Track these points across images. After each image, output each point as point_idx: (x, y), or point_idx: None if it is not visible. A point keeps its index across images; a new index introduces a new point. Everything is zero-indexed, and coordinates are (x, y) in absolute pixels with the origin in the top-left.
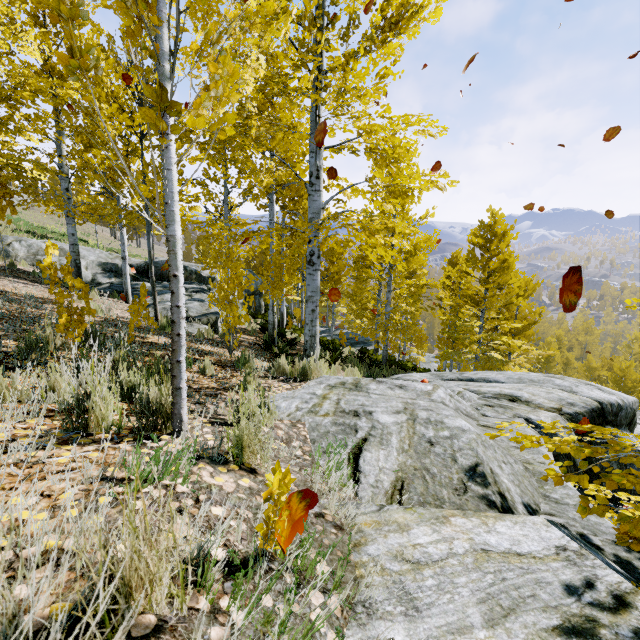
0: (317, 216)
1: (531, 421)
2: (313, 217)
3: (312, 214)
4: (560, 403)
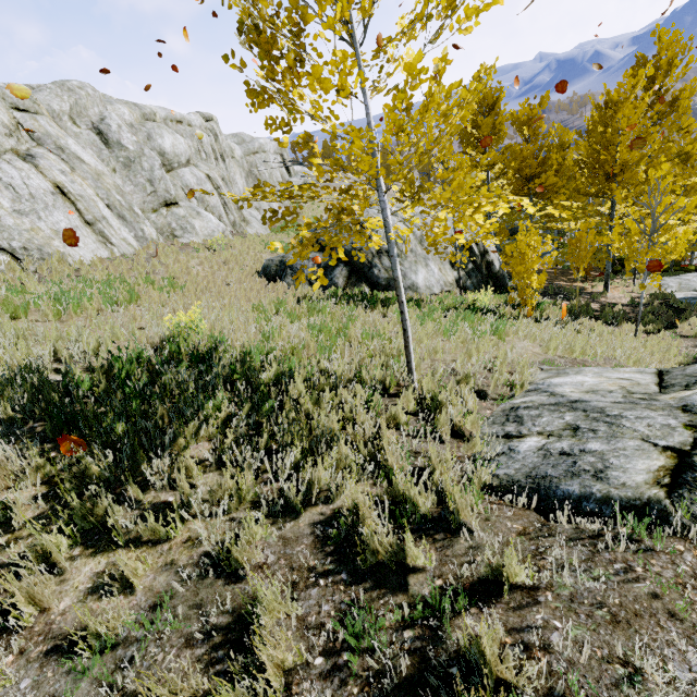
0: None
1: None
2: None
3: None
4: None
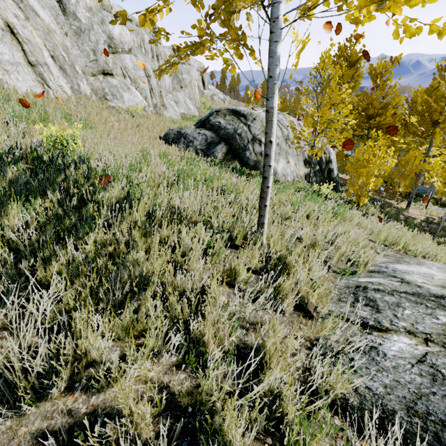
0: None
1: None
2: None
3: None
4: None
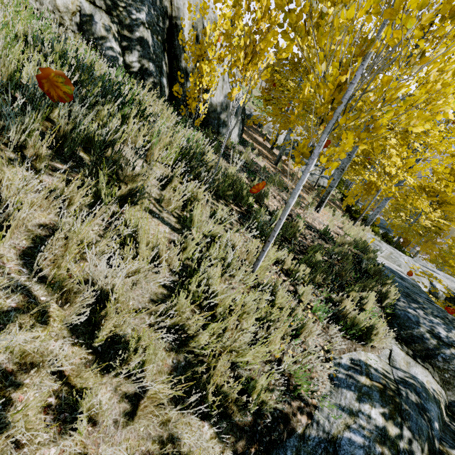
0: (402, 182)
1: (431, 282)
2: (400, 182)
3: (400, 181)
4: (451, 288)
